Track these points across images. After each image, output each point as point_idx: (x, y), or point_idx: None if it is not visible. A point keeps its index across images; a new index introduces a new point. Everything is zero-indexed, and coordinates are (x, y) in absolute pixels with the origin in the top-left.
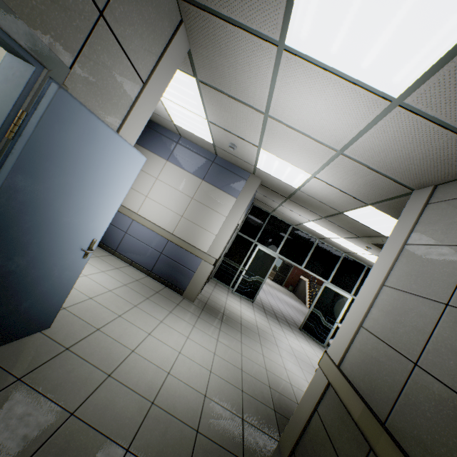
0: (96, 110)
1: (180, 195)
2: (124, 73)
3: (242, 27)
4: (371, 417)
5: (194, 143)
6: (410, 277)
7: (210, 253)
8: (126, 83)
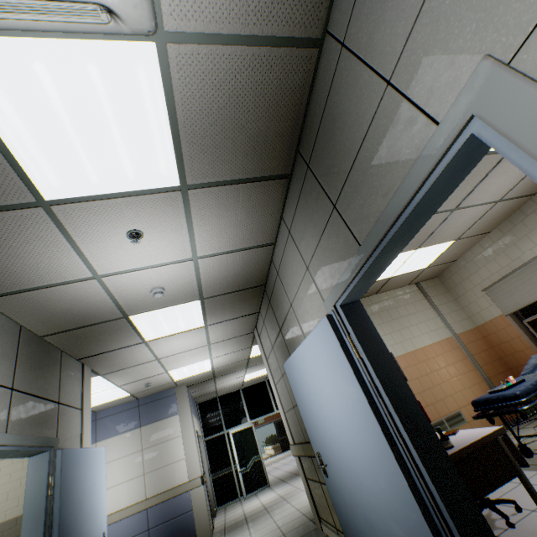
0: (70, 446)
1: (129, 458)
2: (73, 415)
3: (122, 347)
4: (302, 445)
5: (112, 406)
6: (275, 373)
7: (192, 477)
8: (75, 418)
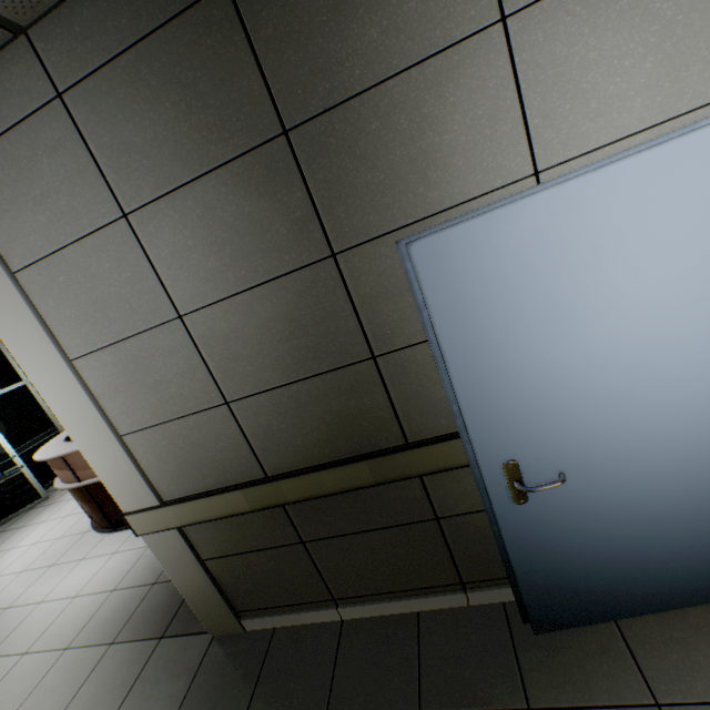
0: None
1: None
2: None
3: None
4: (258, 488)
5: None
6: (96, 318)
7: None
8: None
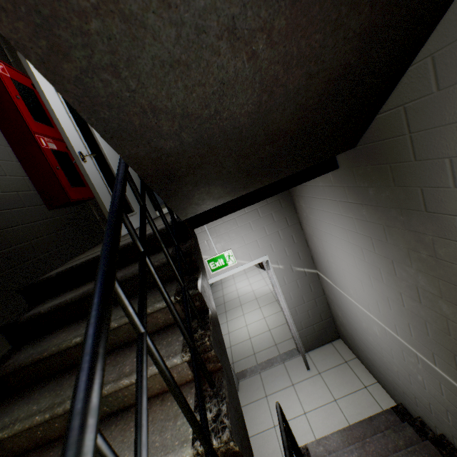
0: None
1: None
2: None
3: None
4: None
5: None
6: None
7: None
8: None
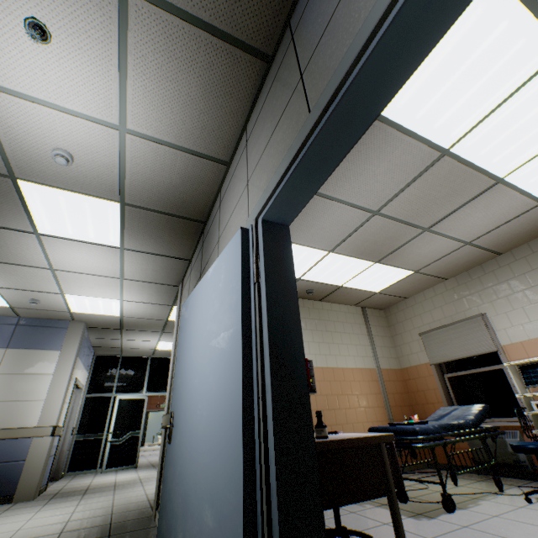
0: None
1: None
2: None
3: (3, 227)
4: None
5: None
6: None
7: (42, 423)
8: None
